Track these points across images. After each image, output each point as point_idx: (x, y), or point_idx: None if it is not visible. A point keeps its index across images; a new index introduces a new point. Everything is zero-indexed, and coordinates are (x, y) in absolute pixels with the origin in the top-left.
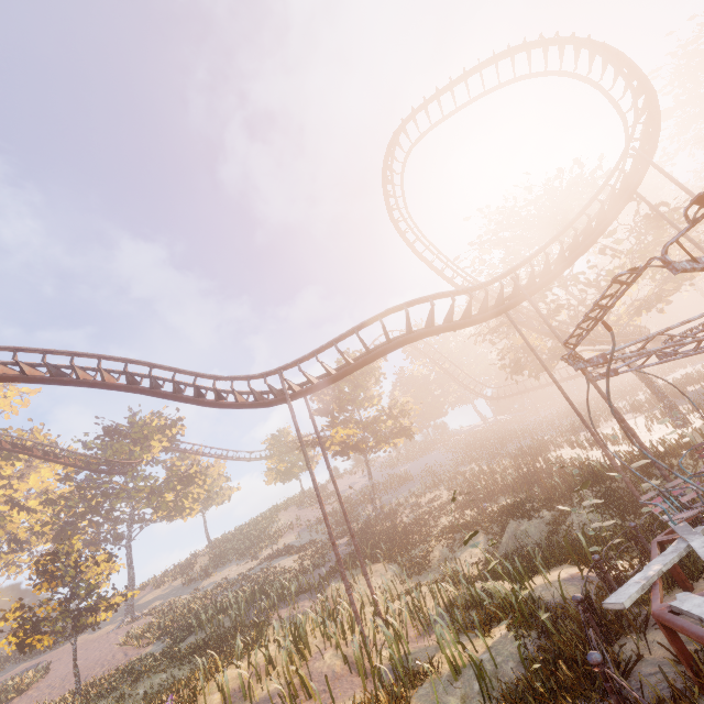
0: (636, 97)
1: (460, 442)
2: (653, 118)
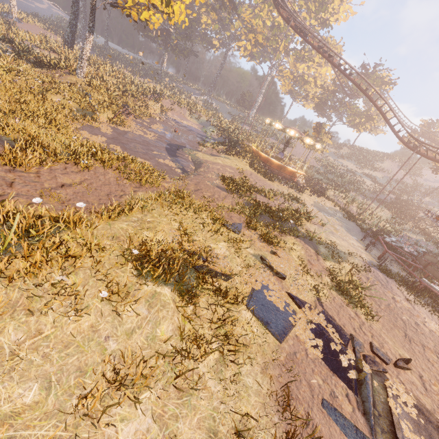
0: None
1: None
2: None
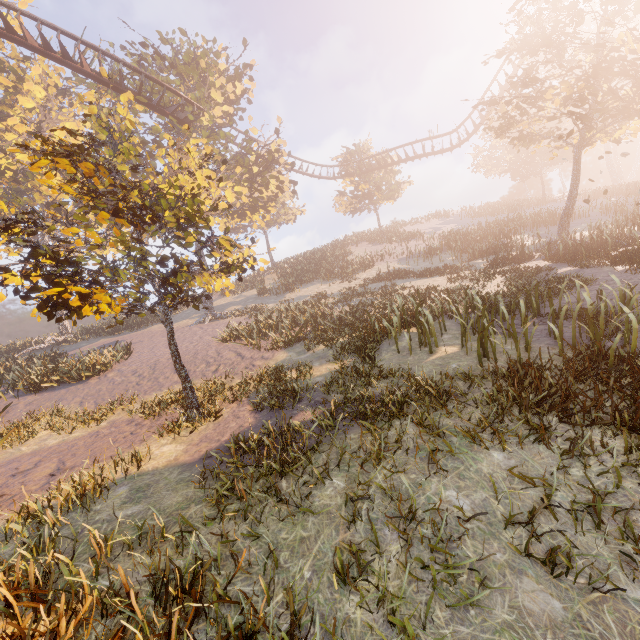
0: None
1: (618, 187)
2: None
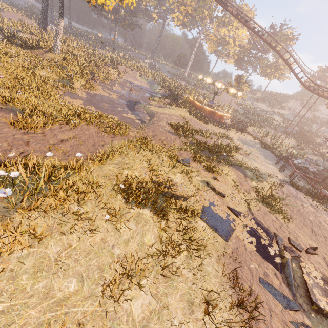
0: None
1: None
2: None
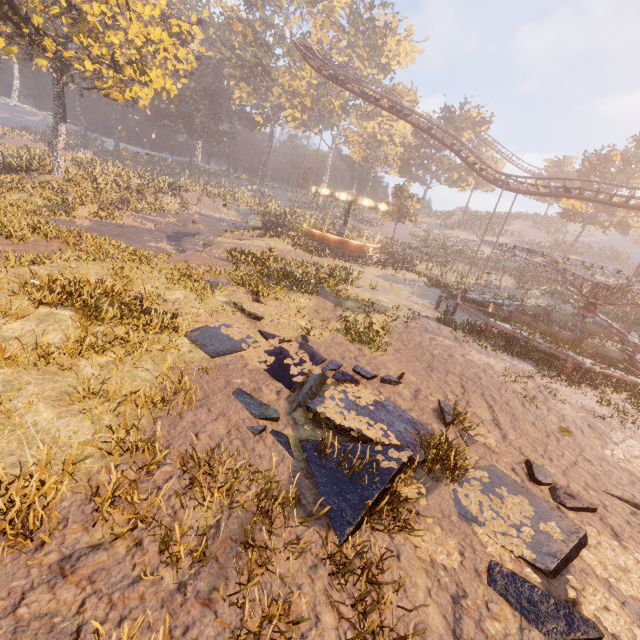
0: None
1: None
2: None
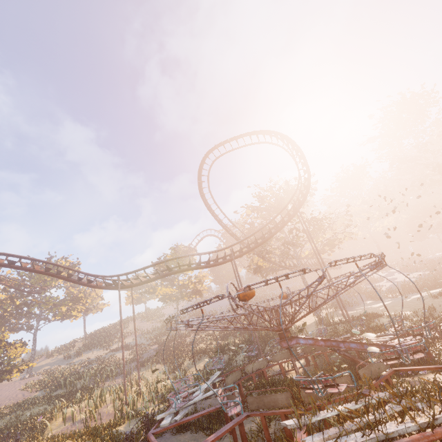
0: (299, 177)
1: None
2: (306, 186)
